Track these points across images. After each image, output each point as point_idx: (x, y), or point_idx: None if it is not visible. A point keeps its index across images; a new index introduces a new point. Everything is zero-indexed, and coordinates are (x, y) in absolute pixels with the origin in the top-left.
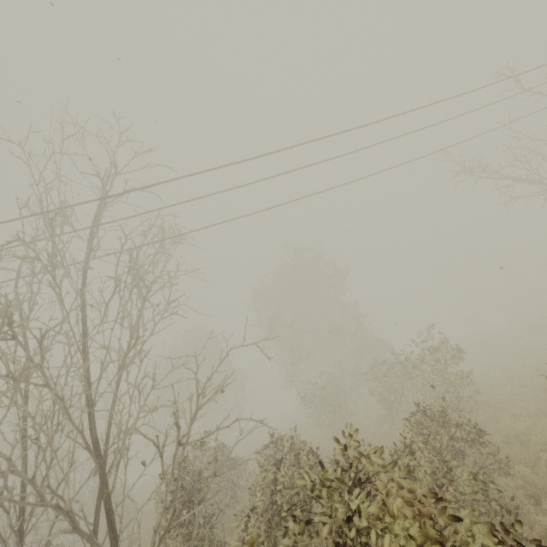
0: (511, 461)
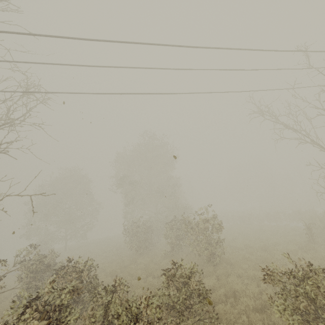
0: (221, 317)
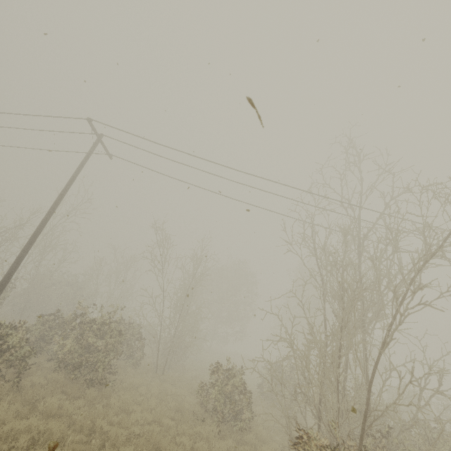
0: None
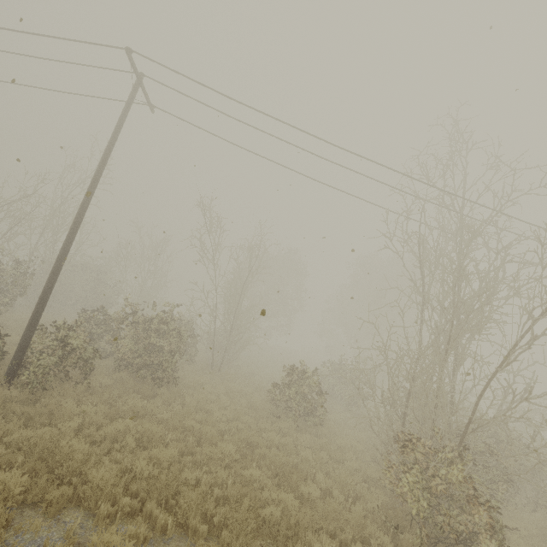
0: None
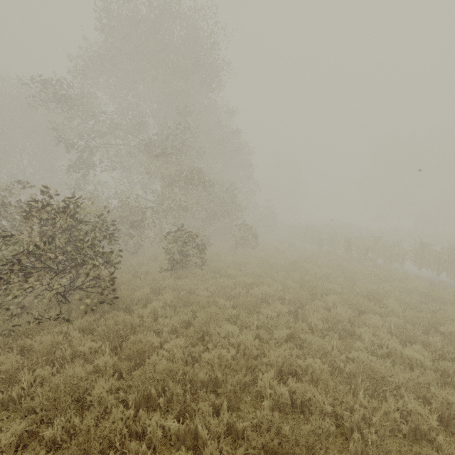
0: None
